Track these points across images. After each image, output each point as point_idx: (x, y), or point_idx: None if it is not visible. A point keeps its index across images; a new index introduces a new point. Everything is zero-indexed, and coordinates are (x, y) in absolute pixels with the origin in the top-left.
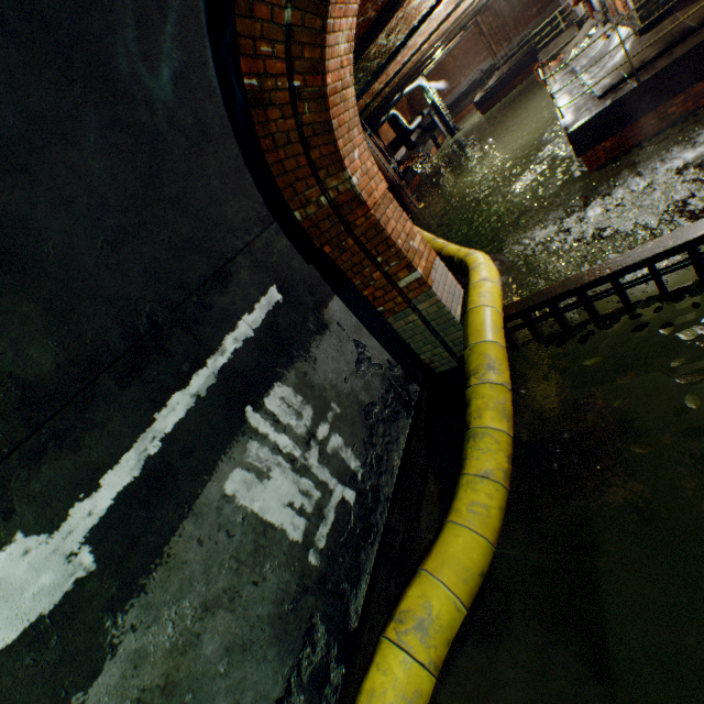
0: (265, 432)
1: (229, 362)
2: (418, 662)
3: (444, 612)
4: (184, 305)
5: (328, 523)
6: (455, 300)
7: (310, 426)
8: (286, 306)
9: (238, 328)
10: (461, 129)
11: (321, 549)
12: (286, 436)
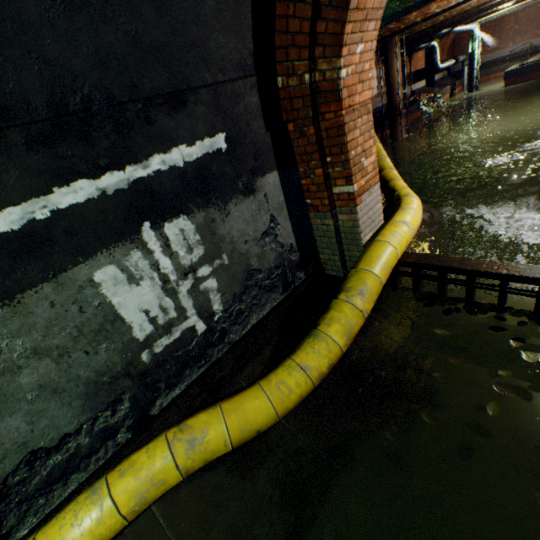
0: (153, 249)
1: (147, 178)
2: (175, 463)
3: (215, 442)
4: (126, 106)
5: (171, 338)
6: (371, 227)
7: (195, 262)
8: (226, 157)
9: (170, 153)
10: (480, 90)
11: (156, 353)
12: (170, 260)
